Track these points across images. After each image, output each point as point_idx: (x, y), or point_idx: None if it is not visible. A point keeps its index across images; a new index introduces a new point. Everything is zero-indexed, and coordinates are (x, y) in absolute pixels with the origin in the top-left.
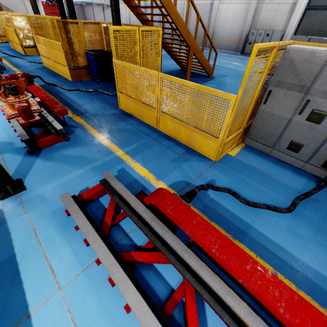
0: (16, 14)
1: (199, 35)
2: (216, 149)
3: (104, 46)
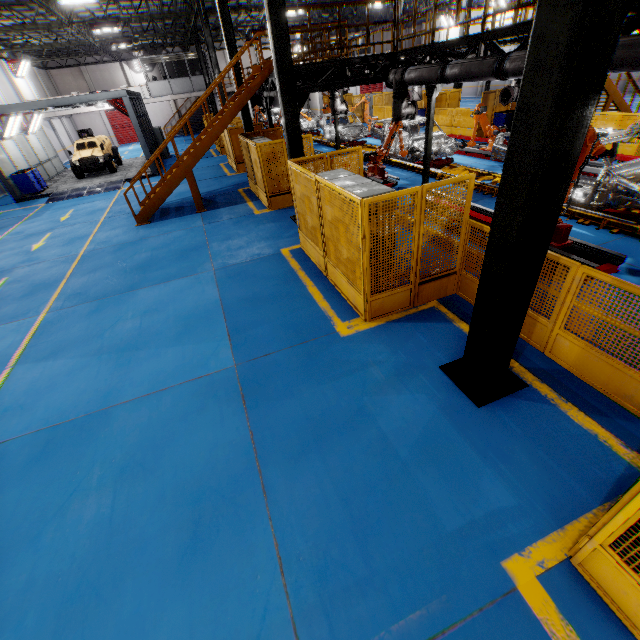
0: (386, 93)
1: (611, 77)
2: (631, 152)
3: (508, 107)
